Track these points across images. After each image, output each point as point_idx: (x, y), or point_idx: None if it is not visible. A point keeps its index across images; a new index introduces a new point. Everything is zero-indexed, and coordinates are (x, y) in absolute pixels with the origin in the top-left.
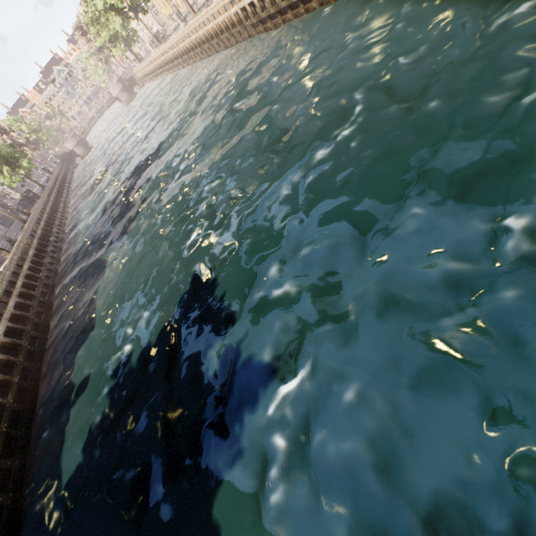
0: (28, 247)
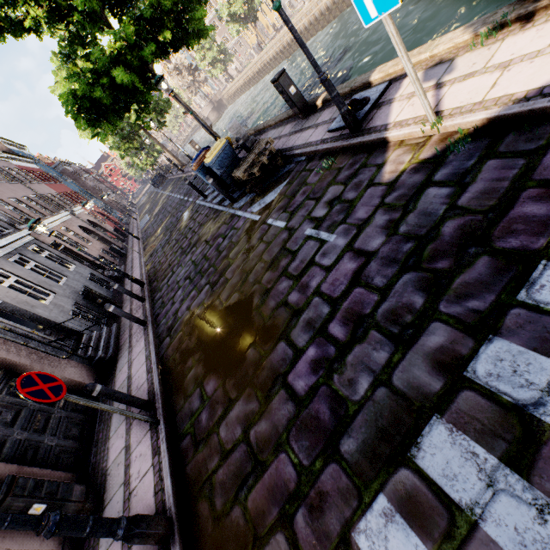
0: None
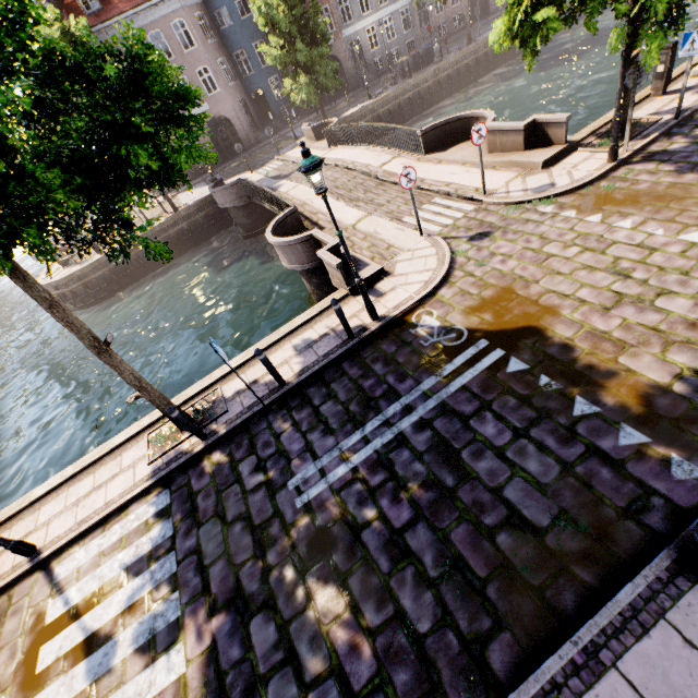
0: None
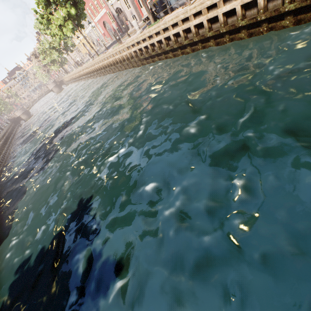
0: None
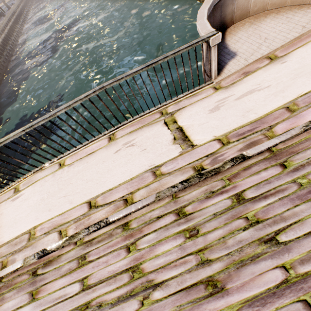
0: None
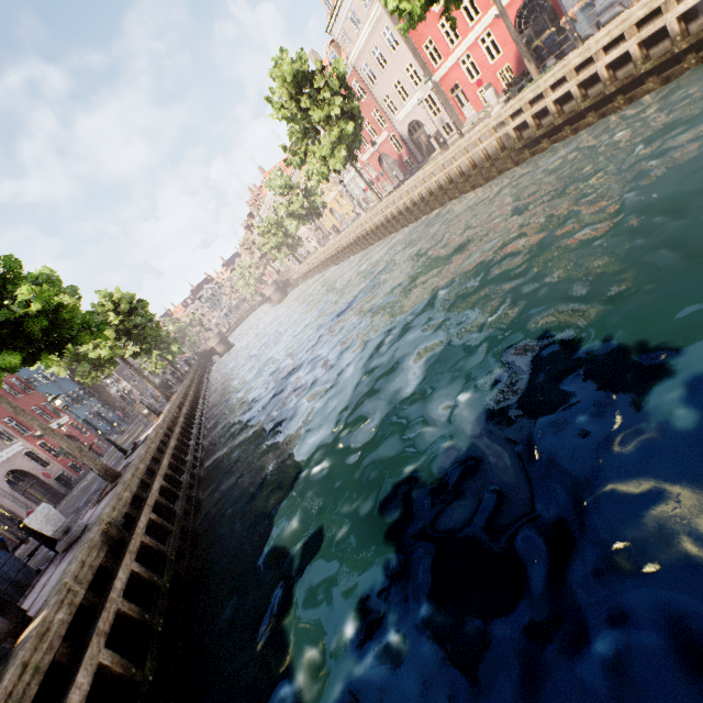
0: (177, 416)
